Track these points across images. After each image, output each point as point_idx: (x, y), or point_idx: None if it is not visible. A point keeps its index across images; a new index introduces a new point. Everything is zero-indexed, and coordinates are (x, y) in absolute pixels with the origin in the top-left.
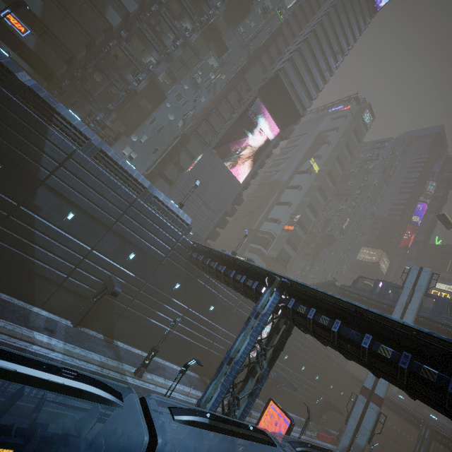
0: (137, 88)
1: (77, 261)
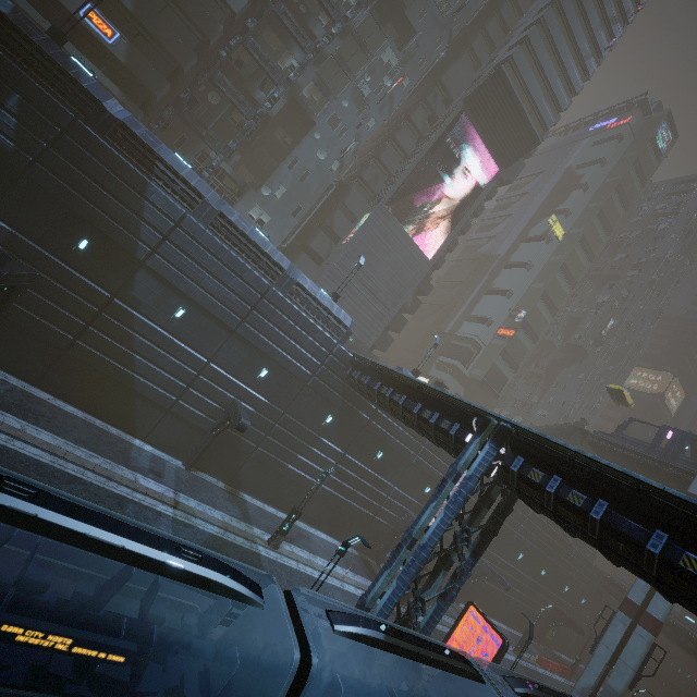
0: (270, 112)
1: (189, 378)
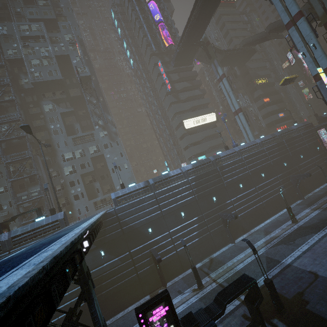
0: (283, 97)
1: None
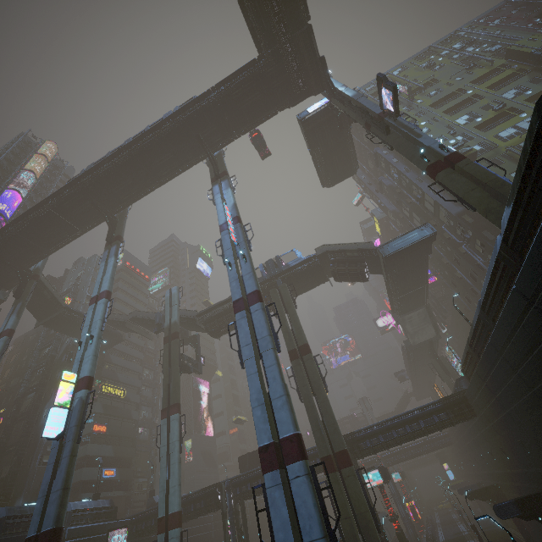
0: (146, 439)
1: None
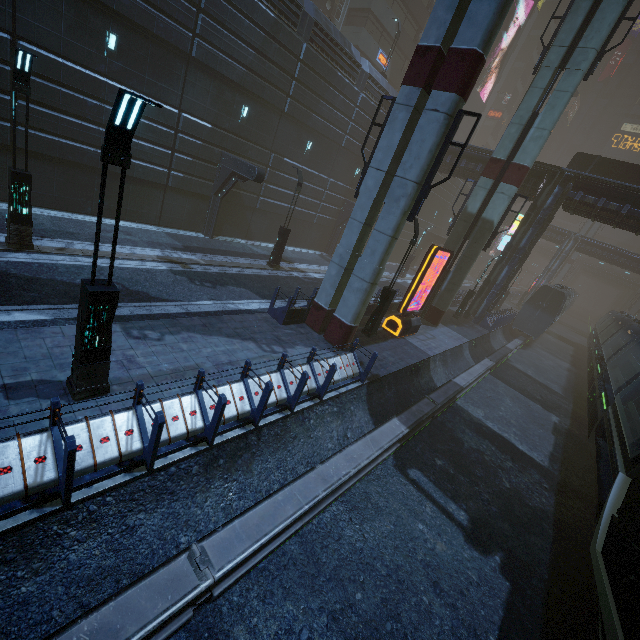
0: None
1: None
